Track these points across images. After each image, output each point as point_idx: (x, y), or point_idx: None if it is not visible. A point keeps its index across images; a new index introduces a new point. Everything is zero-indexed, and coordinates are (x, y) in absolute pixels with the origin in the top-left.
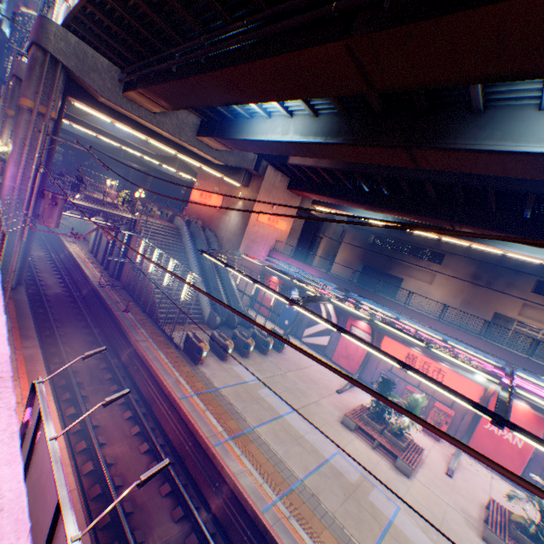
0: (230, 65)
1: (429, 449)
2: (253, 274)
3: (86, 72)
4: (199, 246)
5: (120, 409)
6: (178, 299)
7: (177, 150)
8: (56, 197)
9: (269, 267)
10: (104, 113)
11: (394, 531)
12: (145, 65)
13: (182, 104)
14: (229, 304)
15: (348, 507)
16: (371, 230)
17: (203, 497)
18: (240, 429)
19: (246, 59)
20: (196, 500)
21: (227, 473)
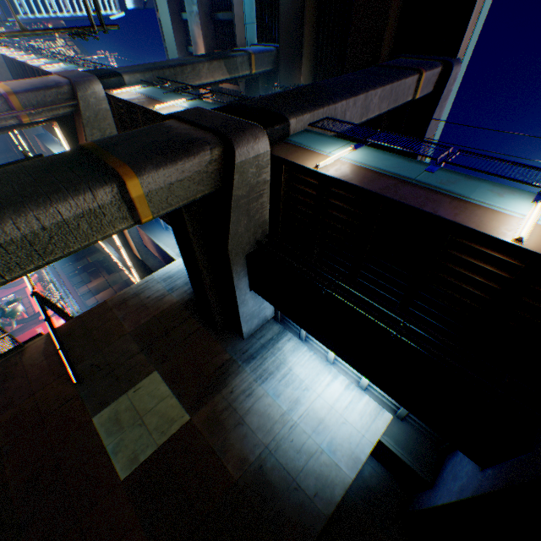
0: None
1: None
2: None
3: None
4: None
5: None
6: None
7: (20, 132)
8: None
9: None
10: None
11: None
12: None
13: None
14: None
15: None
16: None
17: None
18: None
19: None
20: None
21: None
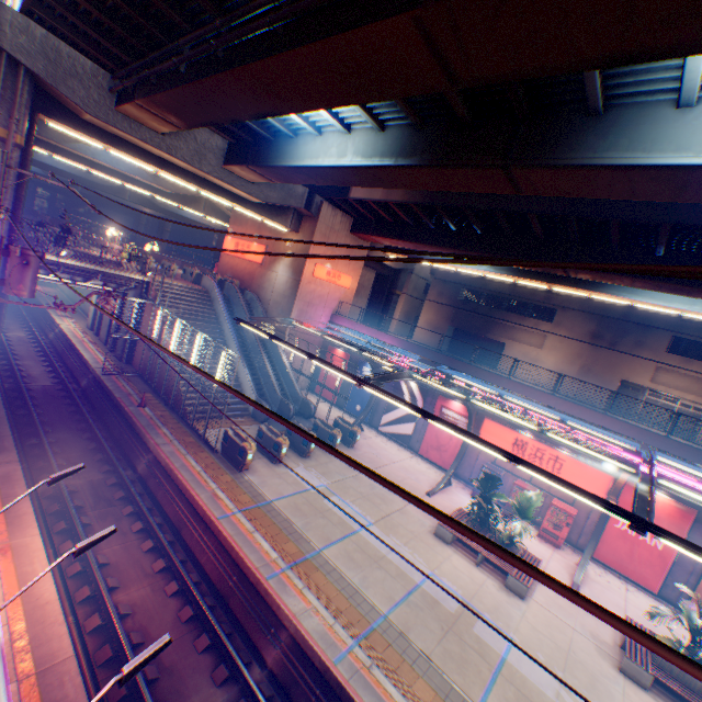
0: (258, 58)
1: (548, 559)
2: (312, 347)
3: (61, 78)
4: (237, 314)
5: (137, 538)
6: (211, 386)
7: (198, 185)
8: (27, 254)
9: (330, 336)
10: (92, 136)
11: (508, 672)
12: (143, 65)
13: (199, 120)
14: (282, 388)
15: (447, 646)
16: (461, 283)
17: (255, 648)
18: (302, 554)
19: (279, 48)
20: (246, 653)
21: (285, 615)
